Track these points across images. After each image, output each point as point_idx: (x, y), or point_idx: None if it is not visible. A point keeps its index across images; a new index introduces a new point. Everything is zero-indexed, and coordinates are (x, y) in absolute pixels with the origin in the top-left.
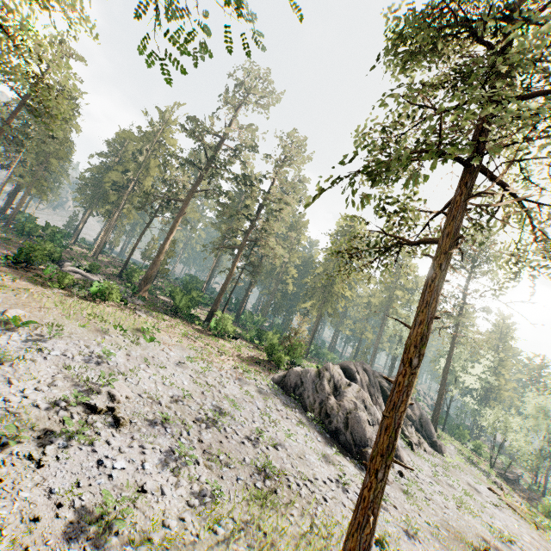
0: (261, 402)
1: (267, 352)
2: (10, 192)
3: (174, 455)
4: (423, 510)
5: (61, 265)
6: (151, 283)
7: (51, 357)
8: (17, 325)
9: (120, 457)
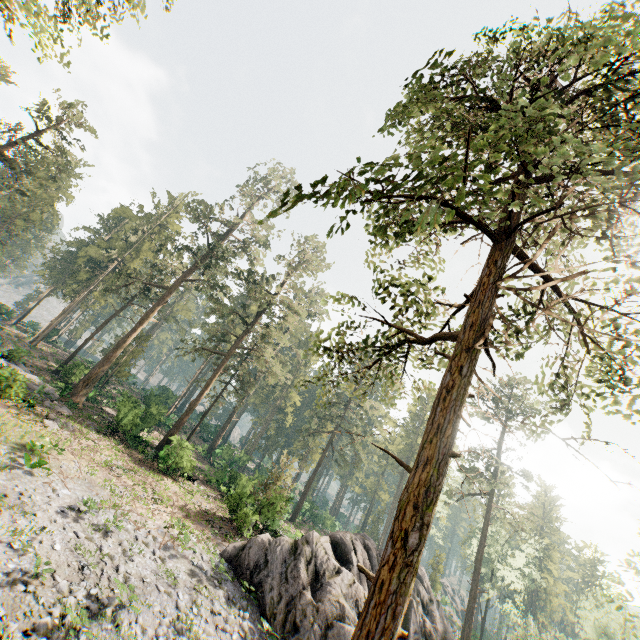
0: (188, 594)
1: (229, 505)
2: None
3: None
4: None
5: None
6: (99, 388)
7: None
8: None
9: None
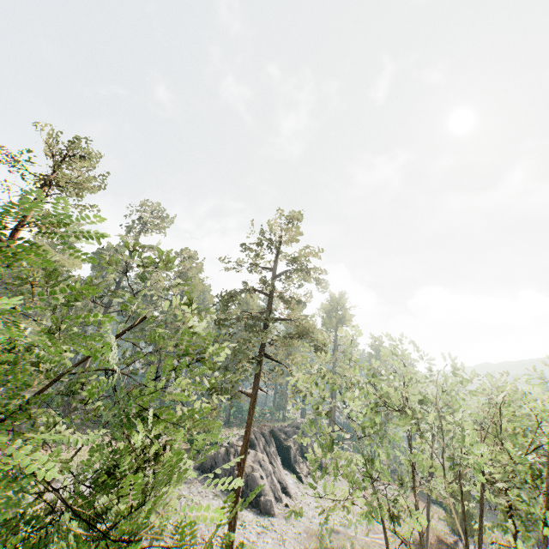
0: (186, 491)
1: (189, 442)
2: None
3: None
4: (295, 525)
5: None
6: None
7: None
8: None
9: None
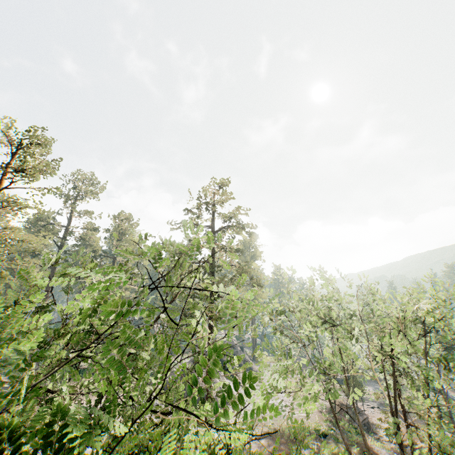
0: None
1: None
2: None
3: None
4: None
5: None
6: None
7: None
8: None
9: None
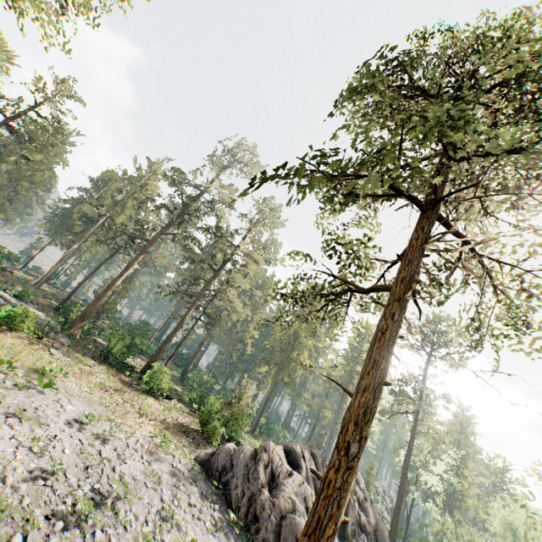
0: (169, 490)
1: (201, 420)
2: None
3: None
4: None
5: None
6: (92, 322)
7: None
8: None
9: None
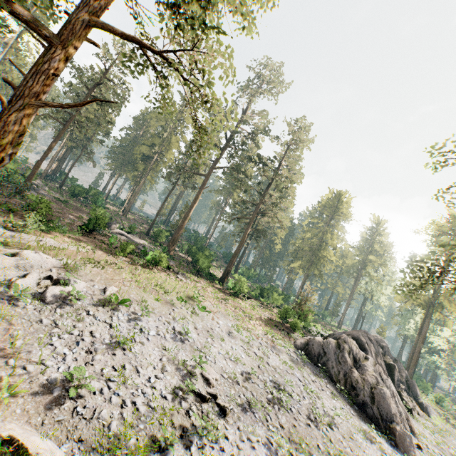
0: (298, 373)
1: (282, 316)
2: (58, 157)
3: (273, 447)
4: None
5: (109, 227)
6: None
7: (151, 338)
8: (119, 304)
9: (242, 455)
